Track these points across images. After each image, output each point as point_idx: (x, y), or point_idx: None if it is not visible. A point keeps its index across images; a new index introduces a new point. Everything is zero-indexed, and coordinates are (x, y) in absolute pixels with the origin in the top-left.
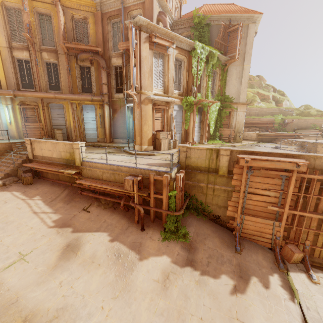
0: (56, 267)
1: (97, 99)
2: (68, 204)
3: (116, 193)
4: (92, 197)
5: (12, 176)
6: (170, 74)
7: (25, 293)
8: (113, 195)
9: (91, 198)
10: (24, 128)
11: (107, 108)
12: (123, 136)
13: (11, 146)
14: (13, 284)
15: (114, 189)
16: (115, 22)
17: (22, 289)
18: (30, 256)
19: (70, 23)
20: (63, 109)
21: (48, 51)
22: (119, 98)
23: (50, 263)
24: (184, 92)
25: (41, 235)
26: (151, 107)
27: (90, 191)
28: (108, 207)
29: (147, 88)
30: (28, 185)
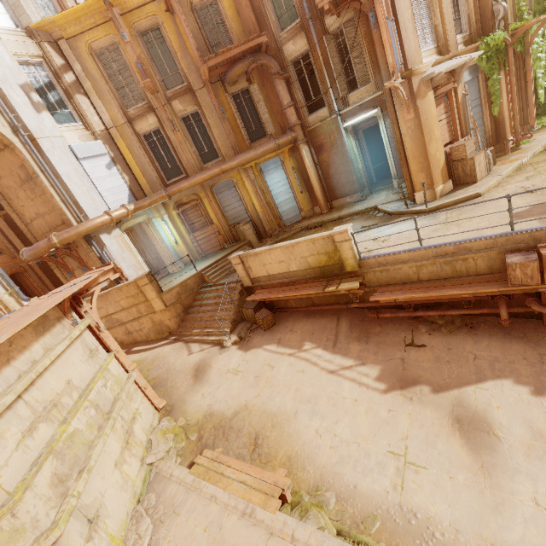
0: (487, 470)
1: (285, 142)
2: (368, 342)
3: (465, 298)
4: (403, 318)
5: (239, 322)
6: (444, 2)
7: (496, 535)
8: (452, 303)
9: (401, 320)
10: (195, 243)
11: (307, 150)
12: (351, 189)
13: (201, 277)
14: (452, 518)
15: (479, 291)
16: None
17: (479, 527)
18: (413, 454)
19: (193, 20)
20: (234, 186)
21: (179, 96)
22: (320, 119)
23: (466, 463)
24: (475, 30)
25: (386, 411)
26: (431, 97)
27: (389, 308)
28: (456, 327)
29: (415, 58)
30: (271, 329)
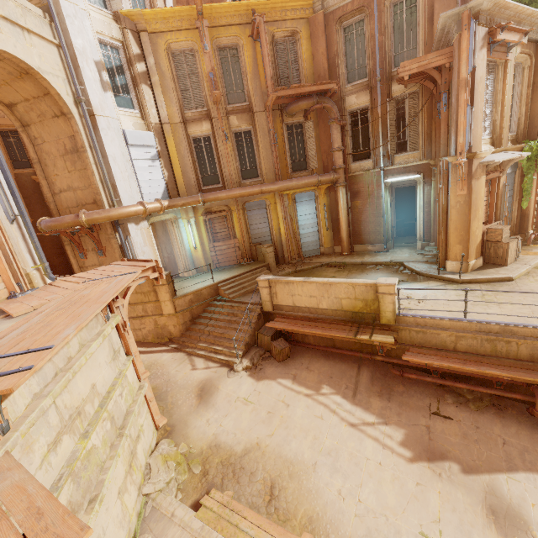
0: None
1: (327, 180)
2: (390, 400)
3: (499, 378)
4: (429, 383)
5: (251, 346)
6: (506, 103)
7: None
8: (482, 380)
9: (426, 384)
10: (213, 252)
11: (344, 193)
12: (375, 239)
13: (216, 289)
14: None
15: (522, 377)
16: (351, 25)
17: None
18: None
19: (271, 51)
20: (265, 208)
21: (238, 112)
22: (363, 169)
23: None
24: (521, 133)
25: (414, 484)
26: (483, 181)
27: (413, 369)
28: (484, 405)
29: (478, 143)
30: (285, 361)
